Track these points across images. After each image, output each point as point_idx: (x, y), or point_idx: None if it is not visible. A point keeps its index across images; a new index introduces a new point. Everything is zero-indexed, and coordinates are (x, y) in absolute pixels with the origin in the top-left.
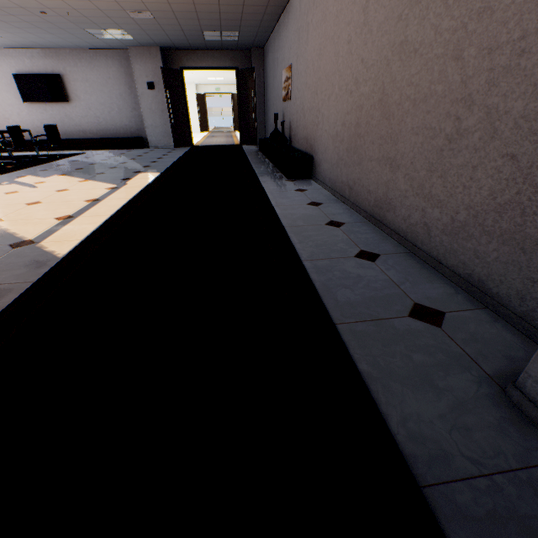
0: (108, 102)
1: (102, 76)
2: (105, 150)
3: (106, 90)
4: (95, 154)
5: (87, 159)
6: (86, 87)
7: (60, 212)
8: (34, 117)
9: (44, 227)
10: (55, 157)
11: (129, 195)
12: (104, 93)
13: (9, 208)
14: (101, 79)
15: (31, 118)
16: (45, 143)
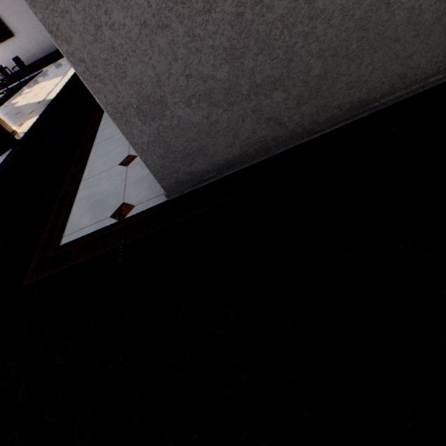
0: (36, 25)
1: (22, 5)
2: (53, 63)
3: (30, 15)
4: (49, 68)
5: (46, 73)
6: (17, 19)
7: (47, 92)
8: (2, 57)
9: (45, 97)
10: (30, 79)
11: (70, 77)
12: (30, 18)
13: (29, 100)
14: (22, 7)
15: (1, 59)
16: (20, 72)
